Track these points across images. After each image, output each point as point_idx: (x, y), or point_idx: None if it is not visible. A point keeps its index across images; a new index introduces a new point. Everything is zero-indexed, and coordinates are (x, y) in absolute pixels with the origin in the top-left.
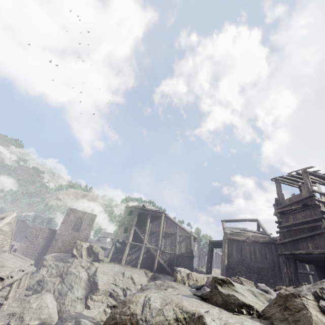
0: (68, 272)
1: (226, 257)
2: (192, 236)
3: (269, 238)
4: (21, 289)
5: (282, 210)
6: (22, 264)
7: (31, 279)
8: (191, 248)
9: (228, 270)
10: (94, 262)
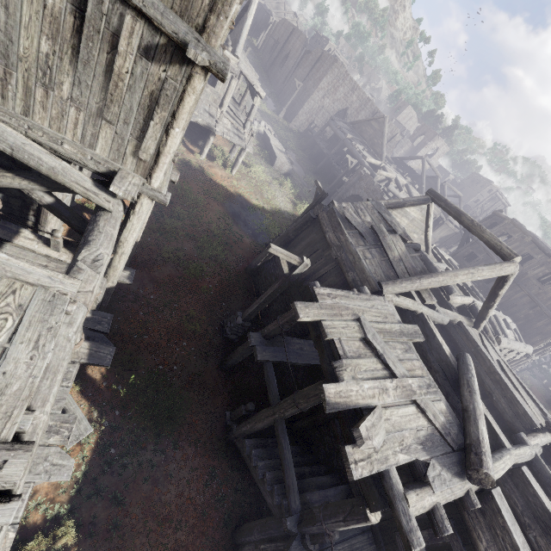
0: None
1: None
2: None
3: None
4: None
5: None
6: None
7: None
8: None
9: None
10: None
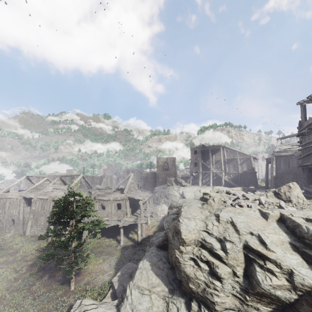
0: (169, 194)
1: (274, 170)
2: (251, 157)
3: None
4: (151, 203)
5: (301, 132)
6: (146, 194)
7: (153, 199)
8: (251, 166)
9: (276, 179)
10: (180, 187)
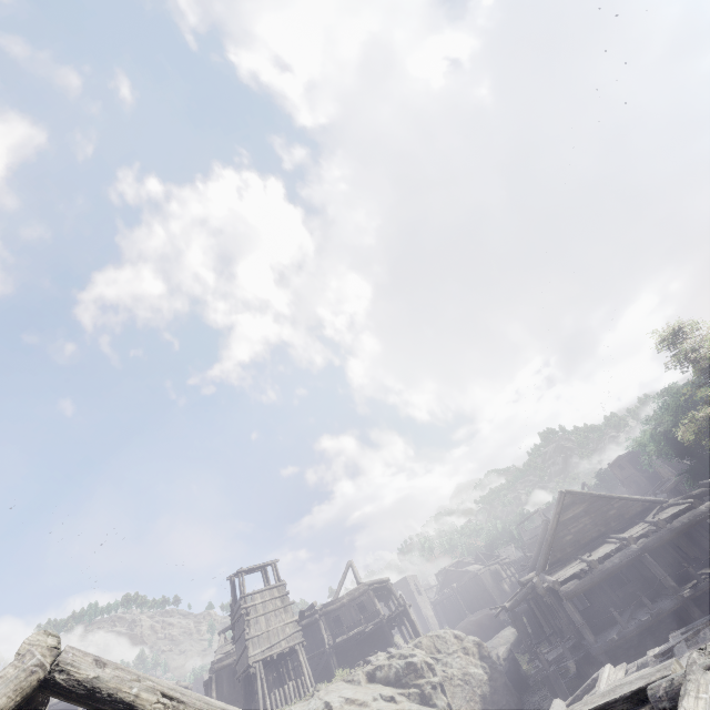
0: None
1: None
2: None
3: None
4: None
5: (233, 622)
6: None
7: None
8: None
9: None
10: None
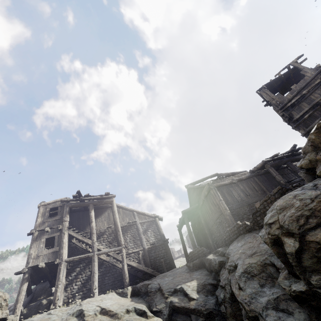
0: None
1: (225, 204)
2: (157, 219)
3: (248, 173)
4: None
5: (289, 104)
6: None
7: None
8: (161, 232)
9: (234, 218)
10: None
